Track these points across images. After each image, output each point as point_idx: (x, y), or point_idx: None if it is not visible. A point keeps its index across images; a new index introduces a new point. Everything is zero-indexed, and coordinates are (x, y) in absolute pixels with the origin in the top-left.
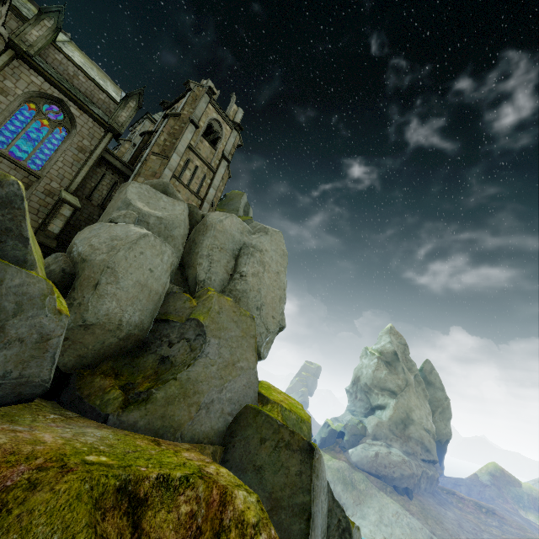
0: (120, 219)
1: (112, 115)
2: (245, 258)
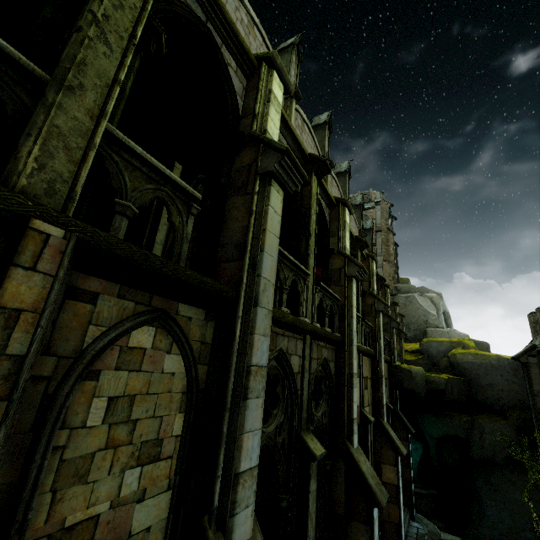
0: (440, 325)
1: (371, 246)
2: (449, 320)
